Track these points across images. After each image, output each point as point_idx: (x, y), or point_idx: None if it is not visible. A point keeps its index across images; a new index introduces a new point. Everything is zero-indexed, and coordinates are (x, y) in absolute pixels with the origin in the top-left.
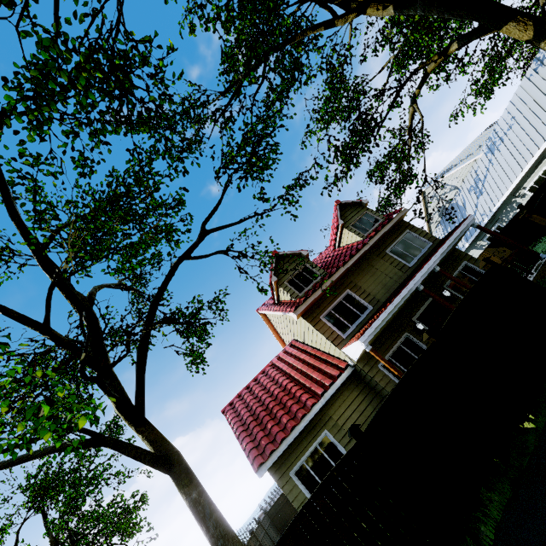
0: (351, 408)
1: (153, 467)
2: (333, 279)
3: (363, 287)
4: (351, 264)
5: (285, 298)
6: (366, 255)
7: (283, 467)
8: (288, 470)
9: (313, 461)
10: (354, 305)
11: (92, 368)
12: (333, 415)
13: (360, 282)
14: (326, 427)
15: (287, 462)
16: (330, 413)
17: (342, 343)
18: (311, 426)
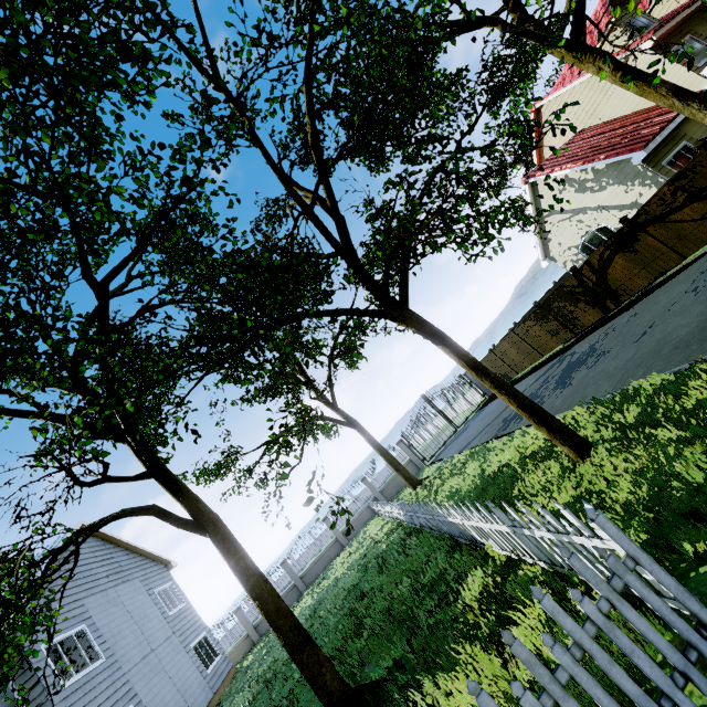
0: (703, 129)
1: (621, 70)
2: (681, 16)
3: (703, 35)
4: (692, 12)
5: (610, 51)
6: (698, 13)
7: (654, 160)
8: (660, 162)
9: (678, 159)
10: (699, 48)
11: (518, 8)
12: (688, 133)
13: (699, 31)
14: (684, 140)
15: (656, 158)
16: (684, 131)
17: (698, 70)
18: (670, 138)
